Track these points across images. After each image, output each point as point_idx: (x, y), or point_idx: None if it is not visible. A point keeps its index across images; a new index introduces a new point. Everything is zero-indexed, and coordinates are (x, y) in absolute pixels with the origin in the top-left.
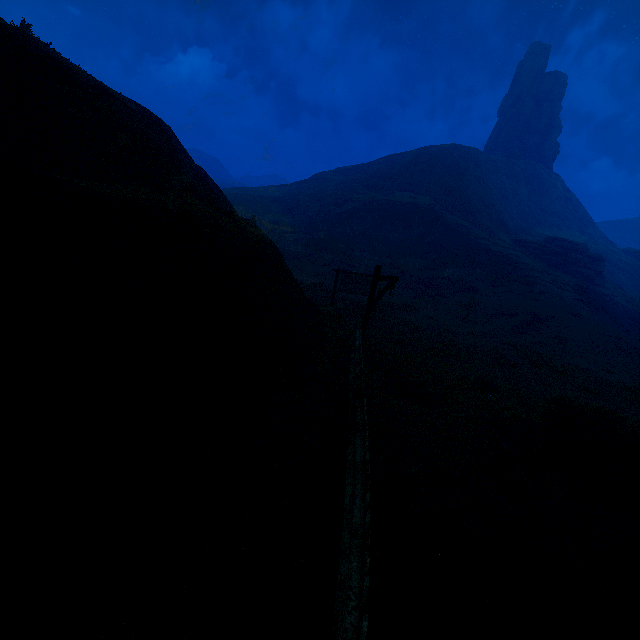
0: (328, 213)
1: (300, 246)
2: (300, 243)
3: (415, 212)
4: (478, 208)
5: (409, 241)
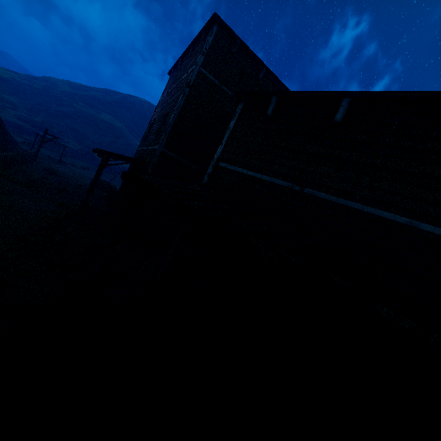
0: (49, 107)
1: (20, 121)
2: (20, 119)
3: (111, 128)
4: None
5: (104, 143)
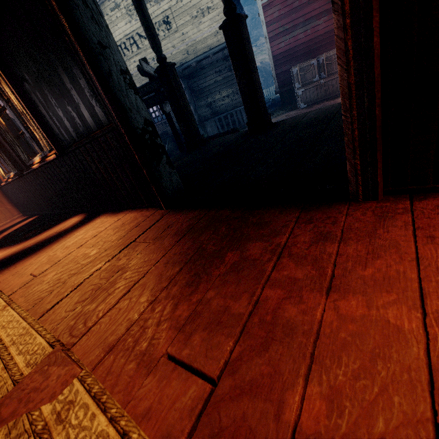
0: None
1: None
2: None
3: None
4: (258, 20)
5: None
